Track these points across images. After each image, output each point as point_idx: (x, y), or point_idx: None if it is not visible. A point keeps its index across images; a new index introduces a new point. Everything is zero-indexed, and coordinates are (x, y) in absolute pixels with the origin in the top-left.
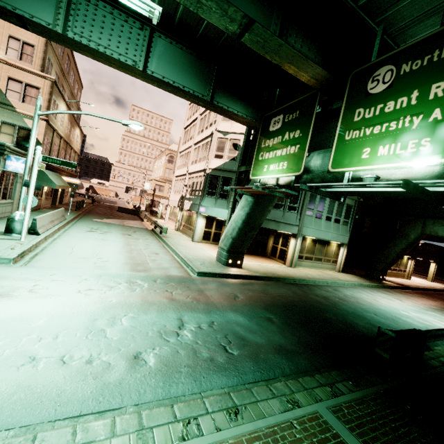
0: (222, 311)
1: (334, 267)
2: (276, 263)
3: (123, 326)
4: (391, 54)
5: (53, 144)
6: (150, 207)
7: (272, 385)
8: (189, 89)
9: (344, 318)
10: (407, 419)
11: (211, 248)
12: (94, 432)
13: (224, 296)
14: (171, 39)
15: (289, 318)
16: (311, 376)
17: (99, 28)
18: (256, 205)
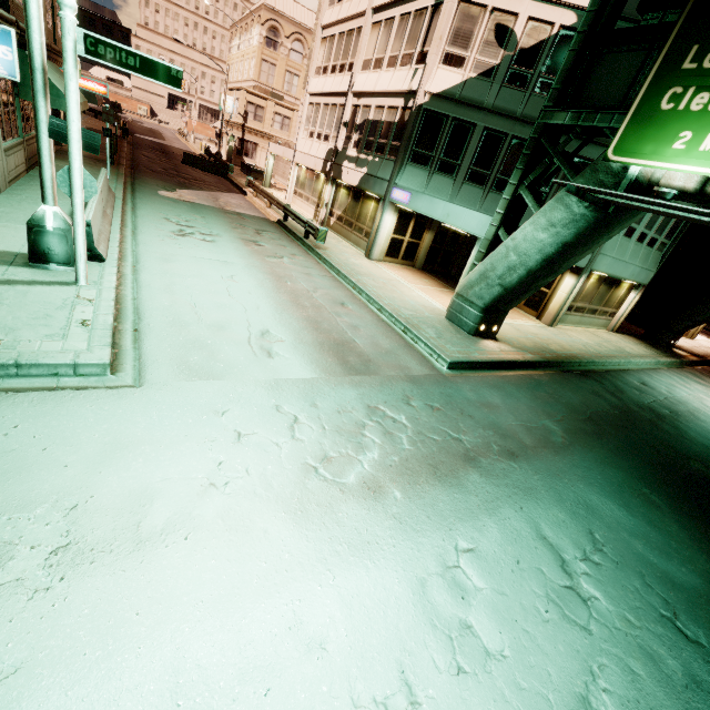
0: (573, 488)
1: (607, 323)
2: (524, 315)
3: (483, 596)
4: None
5: None
6: (239, 154)
7: None
8: None
9: None
10: None
11: (410, 279)
12: None
13: (538, 436)
14: None
15: (665, 487)
16: None
17: None
18: (594, 228)
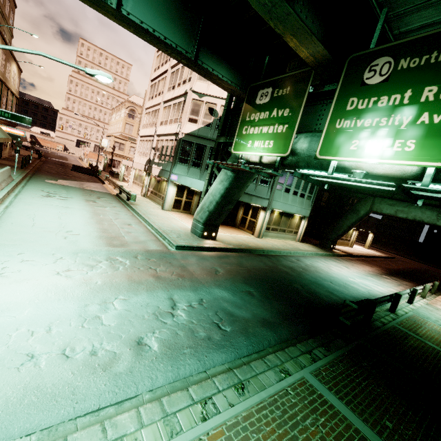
0: (207, 287)
1: (294, 237)
2: (245, 233)
3: (117, 310)
4: (392, 45)
5: None
6: (109, 166)
7: (266, 358)
8: (171, 41)
9: (309, 287)
10: (366, 374)
11: (182, 218)
12: (123, 426)
13: (206, 271)
14: None
15: (266, 290)
16: (293, 346)
17: None
18: (236, 180)
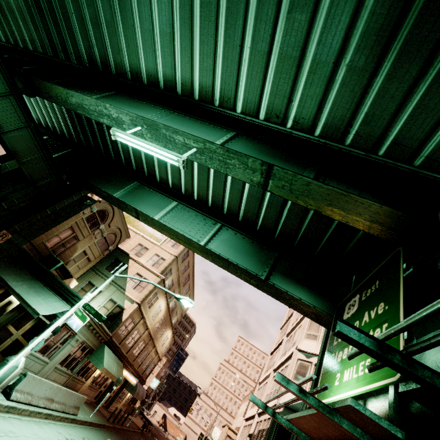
0: None
1: None
2: None
3: None
4: None
5: (135, 330)
6: None
7: None
8: (242, 266)
9: None
10: None
11: None
12: None
13: None
14: (237, 232)
15: None
16: None
17: (183, 221)
18: None
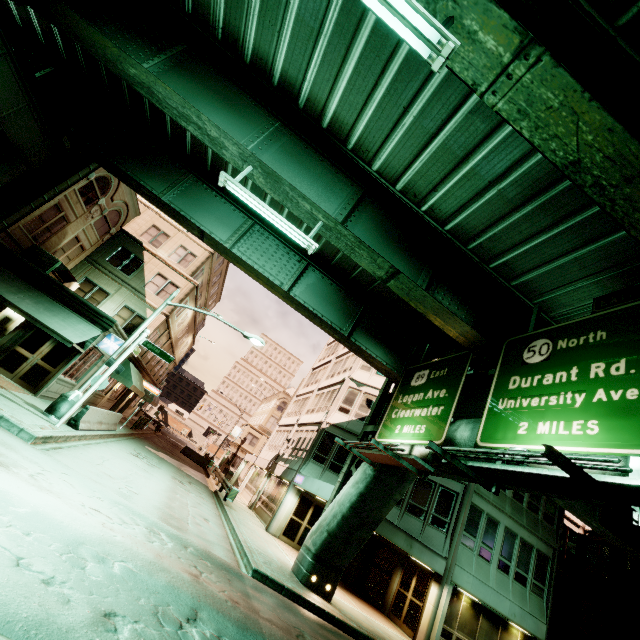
0: (267, 639)
1: None
2: (398, 630)
3: (112, 570)
4: (546, 329)
5: (158, 341)
6: (228, 463)
7: None
8: (327, 319)
9: None
10: None
11: (291, 553)
12: None
13: (281, 623)
14: (324, 275)
15: None
16: None
17: (262, 252)
18: (376, 483)
